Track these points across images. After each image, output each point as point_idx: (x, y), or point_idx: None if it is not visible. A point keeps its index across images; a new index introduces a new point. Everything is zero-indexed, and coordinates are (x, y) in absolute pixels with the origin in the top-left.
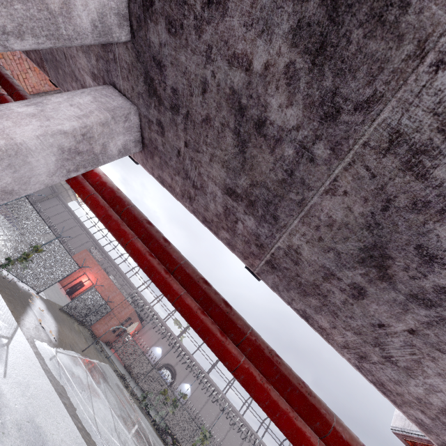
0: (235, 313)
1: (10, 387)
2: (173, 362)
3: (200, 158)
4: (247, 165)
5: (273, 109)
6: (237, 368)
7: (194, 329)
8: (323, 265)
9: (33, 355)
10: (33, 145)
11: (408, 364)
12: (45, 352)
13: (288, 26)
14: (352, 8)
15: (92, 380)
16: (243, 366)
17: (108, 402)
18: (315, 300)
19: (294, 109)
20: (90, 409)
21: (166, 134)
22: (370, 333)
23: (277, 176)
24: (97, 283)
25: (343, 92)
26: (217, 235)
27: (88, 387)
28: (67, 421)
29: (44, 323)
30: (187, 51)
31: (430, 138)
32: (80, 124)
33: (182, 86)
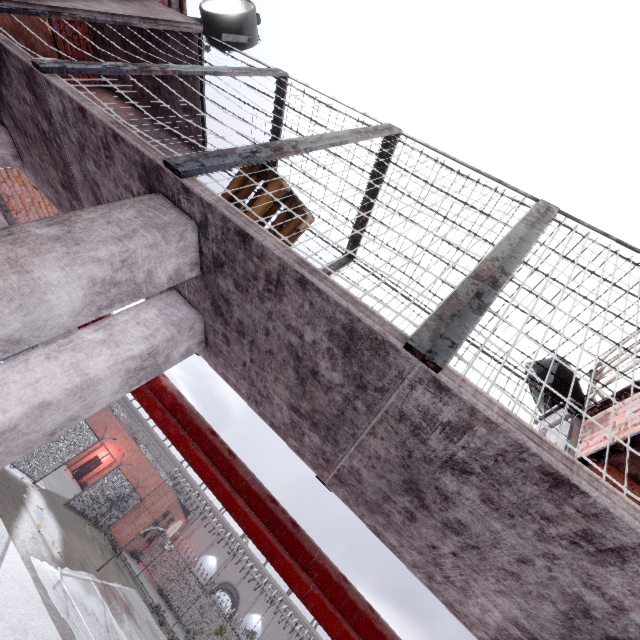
0: (303, 535)
1: (3, 636)
2: (235, 579)
3: (265, 375)
4: (308, 395)
5: (322, 367)
6: (307, 596)
7: (261, 551)
8: (381, 488)
9: (31, 583)
10: (104, 375)
11: (462, 584)
12: (47, 577)
13: (325, 329)
14: (361, 340)
15: (112, 616)
16: (313, 593)
17: None
18: (381, 518)
19: (337, 373)
20: None
21: (232, 346)
22: (428, 553)
23: (332, 411)
24: (120, 458)
25: (366, 378)
26: (285, 441)
27: (106, 629)
28: None
29: (44, 530)
30: (252, 305)
31: (420, 422)
32: (148, 346)
33: (247, 323)
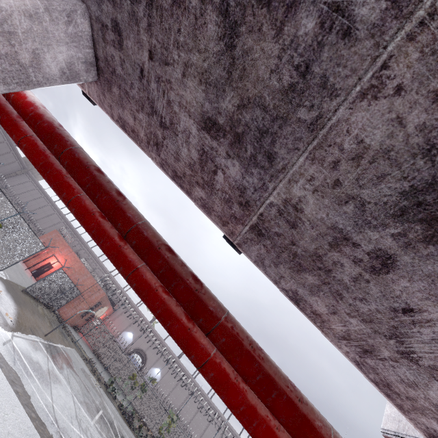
0: (207, 292)
1: None
2: (144, 347)
3: (169, 75)
4: (236, 71)
5: None
6: (205, 364)
7: (153, 312)
8: (334, 226)
9: None
10: None
11: (437, 362)
12: None
13: None
14: None
15: (53, 365)
16: (213, 361)
17: (70, 388)
18: (312, 277)
19: None
20: (49, 396)
21: (125, 43)
22: (387, 321)
23: (281, 81)
24: (66, 265)
25: None
26: (189, 195)
27: (48, 373)
28: (18, 411)
29: (0, 305)
30: None
31: None
32: None
33: None
